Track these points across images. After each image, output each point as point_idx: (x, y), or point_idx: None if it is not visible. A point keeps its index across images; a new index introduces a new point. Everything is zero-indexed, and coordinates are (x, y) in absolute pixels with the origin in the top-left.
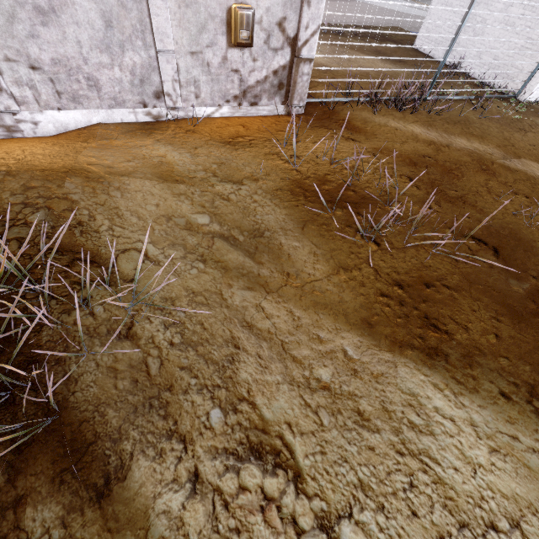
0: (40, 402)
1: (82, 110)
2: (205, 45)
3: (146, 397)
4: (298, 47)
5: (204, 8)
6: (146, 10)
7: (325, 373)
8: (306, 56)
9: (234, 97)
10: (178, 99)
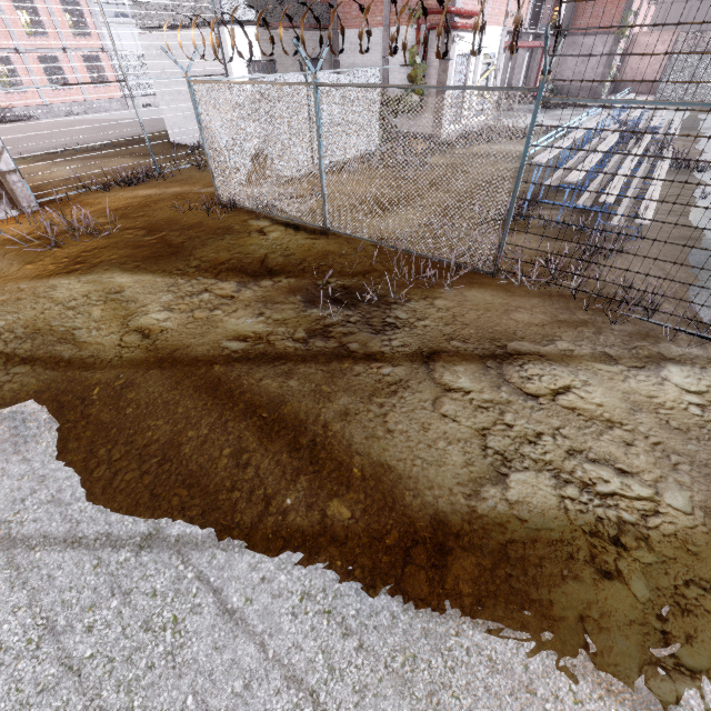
0: None
1: None
2: None
3: None
4: None
5: None
6: None
7: (3, 297)
8: (7, 170)
9: None
10: None
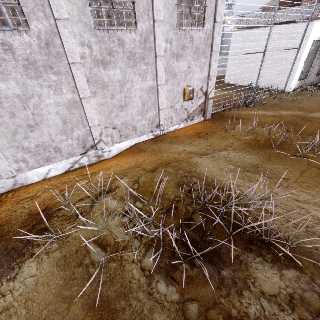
0: (278, 242)
1: (128, 141)
2: (175, 103)
3: (305, 232)
4: (208, 95)
5: (176, 91)
6: (157, 97)
7: None
8: (210, 97)
9: (185, 119)
10: (165, 126)
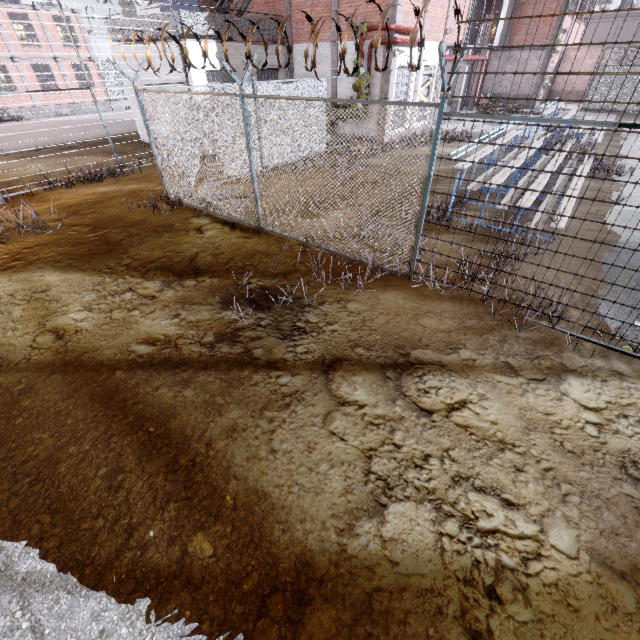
0: None
1: None
2: None
3: None
4: None
5: None
6: None
7: None
8: None
9: None
10: None
